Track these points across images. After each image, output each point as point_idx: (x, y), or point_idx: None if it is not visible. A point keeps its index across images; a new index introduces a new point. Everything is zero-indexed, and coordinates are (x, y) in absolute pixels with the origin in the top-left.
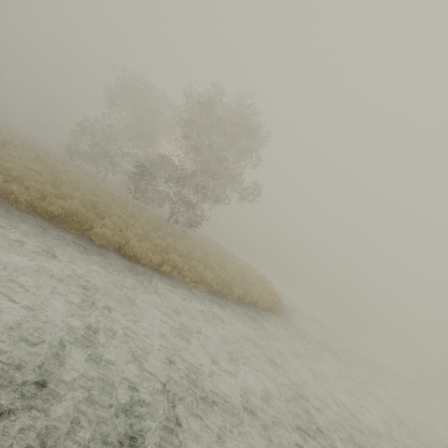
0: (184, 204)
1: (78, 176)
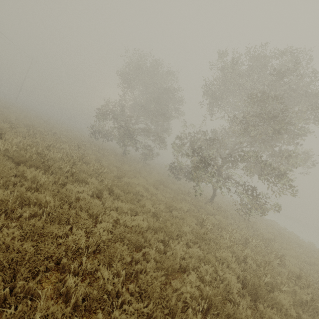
0: (244, 189)
1: (127, 172)
